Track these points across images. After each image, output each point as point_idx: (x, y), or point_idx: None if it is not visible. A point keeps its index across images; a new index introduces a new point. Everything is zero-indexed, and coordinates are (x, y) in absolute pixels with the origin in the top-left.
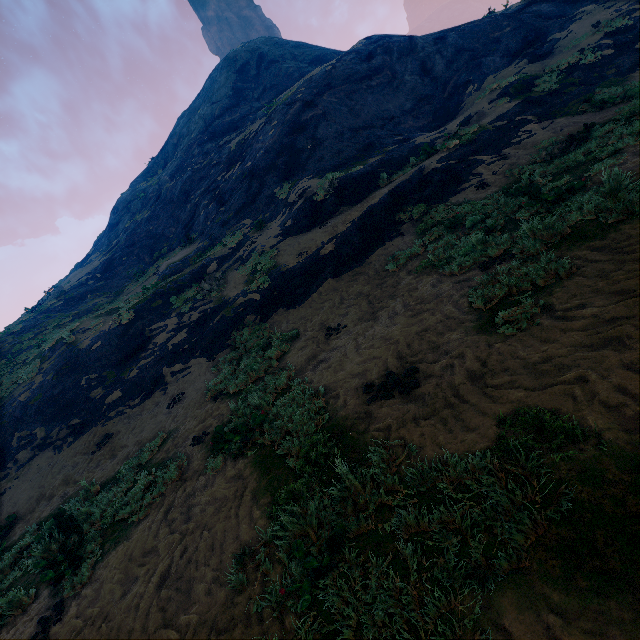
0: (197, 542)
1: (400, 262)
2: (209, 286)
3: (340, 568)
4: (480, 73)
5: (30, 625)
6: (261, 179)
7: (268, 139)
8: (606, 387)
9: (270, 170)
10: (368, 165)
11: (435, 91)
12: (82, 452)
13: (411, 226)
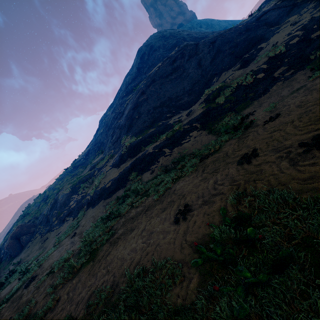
0: None
1: (107, 208)
2: (87, 184)
3: None
4: (221, 69)
5: None
6: (121, 130)
7: (127, 109)
8: None
9: (124, 126)
10: (144, 136)
11: (202, 78)
12: (42, 241)
13: (129, 183)
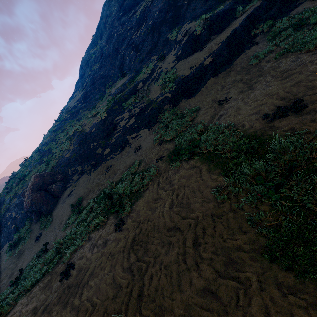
0: (183, 191)
1: (260, 58)
2: (141, 94)
3: (289, 185)
4: None
5: (111, 227)
6: (158, 30)
7: (160, 3)
8: None
9: (163, 23)
10: (227, 5)
11: None
12: (100, 174)
13: (262, 37)
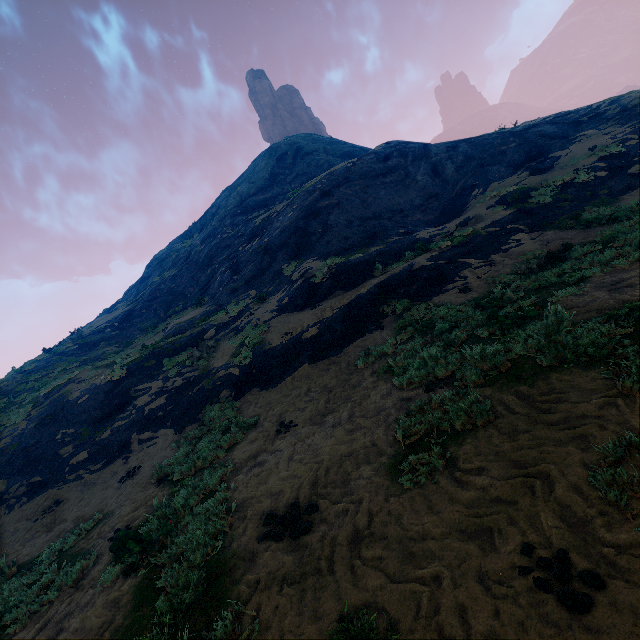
0: None
1: (369, 359)
2: (199, 353)
3: None
4: (486, 179)
5: None
6: (273, 255)
7: (286, 220)
8: (449, 604)
9: (282, 247)
10: (367, 254)
11: (444, 190)
12: (28, 517)
13: (392, 320)
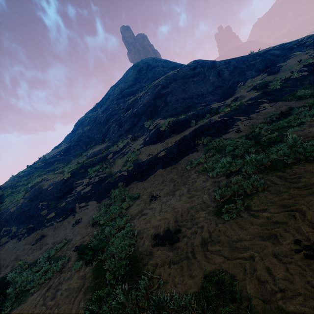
0: None
1: (193, 165)
2: (106, 165)
3: None
4: (245, 78)
5: None
6: (139, 117)
7: (145, 100)
8: (261, 267)
9: (143, 114)
10: (187, 116)
11: (223, 84)
12: (29, 243)
13: (202, 147)
